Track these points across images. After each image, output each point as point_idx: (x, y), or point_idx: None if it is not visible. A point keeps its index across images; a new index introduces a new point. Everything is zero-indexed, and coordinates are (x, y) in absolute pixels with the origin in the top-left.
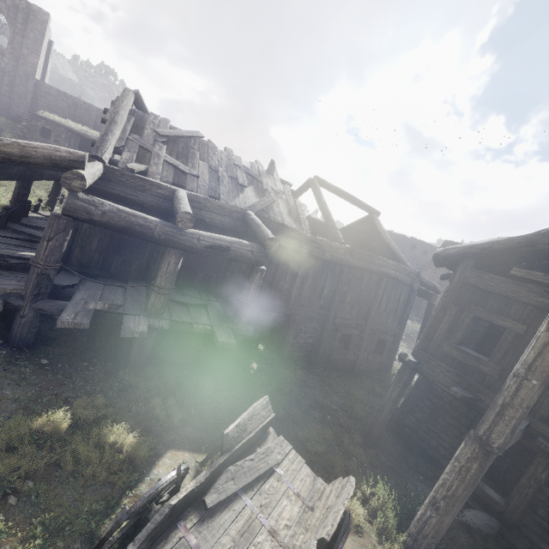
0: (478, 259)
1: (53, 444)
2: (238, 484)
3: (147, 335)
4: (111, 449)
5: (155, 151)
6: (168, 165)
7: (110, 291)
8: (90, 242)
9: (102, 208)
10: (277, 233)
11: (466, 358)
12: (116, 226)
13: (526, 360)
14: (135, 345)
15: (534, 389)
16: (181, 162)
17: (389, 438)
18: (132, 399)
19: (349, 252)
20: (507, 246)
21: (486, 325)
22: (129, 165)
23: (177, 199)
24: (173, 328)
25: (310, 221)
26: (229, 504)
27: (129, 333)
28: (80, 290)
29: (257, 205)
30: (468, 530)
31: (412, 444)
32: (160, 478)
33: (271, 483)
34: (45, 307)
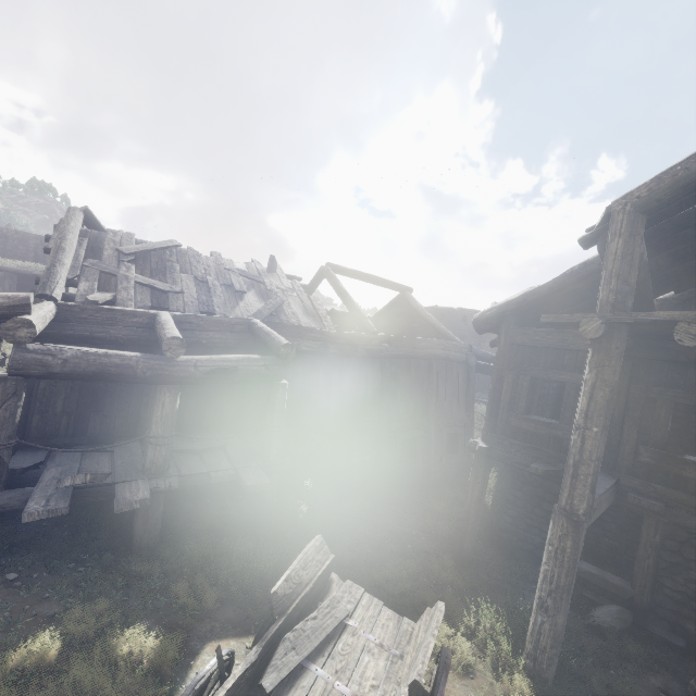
0: (517, 315)
1: (42, 680)
2: (301, 653)
3: (153, 504)
4: (126, 664)
5: (122, 273)
6: (142, 287)
7: (91, 460)
8: (53, 403)
9: (62, 356)
10: (294, 338)
11: (537, 427)
12: (84, 373)
13: (581, 409)
14: (137, 521)
15: (598, 437)
16: (158, 280)
17: (487, 551)
18: (145, 592)
19: (386, 341)
20: (540, 295)
21: (555, 386)
22: (89, 296)
23: (159, 324)
24: (186, 486)
25: (336, 316)
26: (295, 682)
27: (126, 505)
28: (48, 468)
29: (264, 310)
30: (600, 633)
31: (515, 550)
32: (197, 672)
33: (345, 640)
34: (2, 502)
